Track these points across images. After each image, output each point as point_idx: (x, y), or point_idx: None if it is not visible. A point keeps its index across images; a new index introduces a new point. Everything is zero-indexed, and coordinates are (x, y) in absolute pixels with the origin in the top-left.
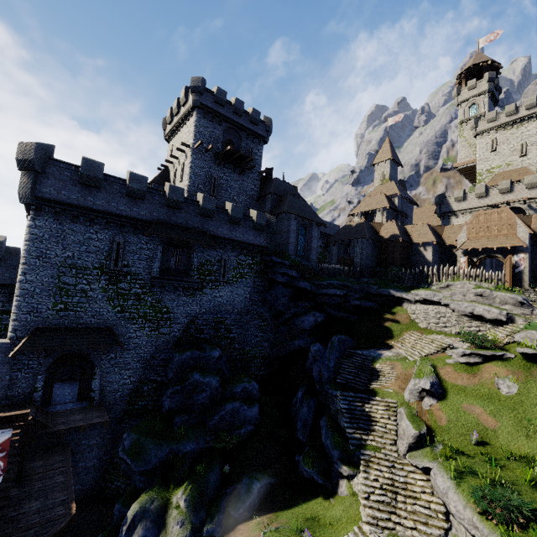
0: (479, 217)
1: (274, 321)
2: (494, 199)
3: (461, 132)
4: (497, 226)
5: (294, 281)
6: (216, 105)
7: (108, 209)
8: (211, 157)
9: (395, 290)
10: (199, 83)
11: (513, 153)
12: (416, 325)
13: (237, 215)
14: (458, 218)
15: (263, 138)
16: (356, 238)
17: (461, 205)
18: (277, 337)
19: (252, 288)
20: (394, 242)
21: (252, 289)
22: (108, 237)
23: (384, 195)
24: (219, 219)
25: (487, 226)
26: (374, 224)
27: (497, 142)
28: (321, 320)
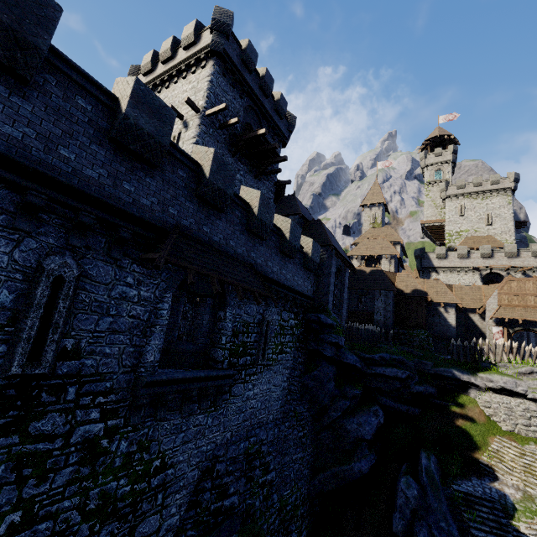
0: (511, 284)
1: (313, 424)
2: (475, 261)
3: (427, 192)
4: (534, 297)
5: (340, 353)
6: (243, 65)
7: (43, 162)
8: (226, 139)
9: (459, 371)
10: (228, 19)
11: (480, 221)
12: (497, 426)
13: (295, 240)
14: (439, 275)
15: (284, 138)
16: (378, 289)
17: (442, 262)
18: (315, 452)
19: (291, 368)
20: (418, 299)
21: (291, 372)
22: (21, 258)
23: (389, 241)
24: (270, 243)
25: (522, 295)
26: (388, 273)
27: (465, 208)
28: (383, 419)
